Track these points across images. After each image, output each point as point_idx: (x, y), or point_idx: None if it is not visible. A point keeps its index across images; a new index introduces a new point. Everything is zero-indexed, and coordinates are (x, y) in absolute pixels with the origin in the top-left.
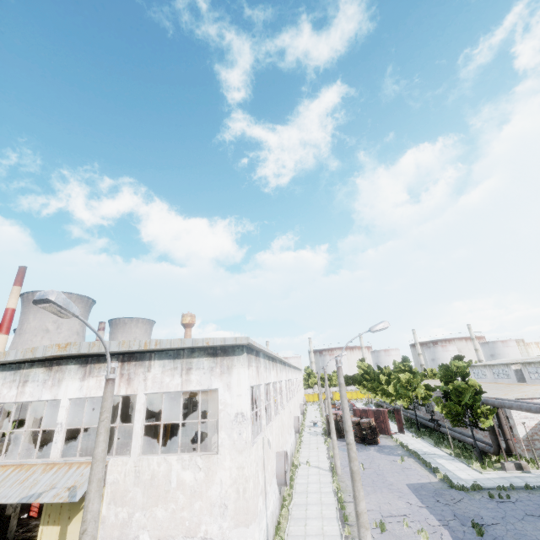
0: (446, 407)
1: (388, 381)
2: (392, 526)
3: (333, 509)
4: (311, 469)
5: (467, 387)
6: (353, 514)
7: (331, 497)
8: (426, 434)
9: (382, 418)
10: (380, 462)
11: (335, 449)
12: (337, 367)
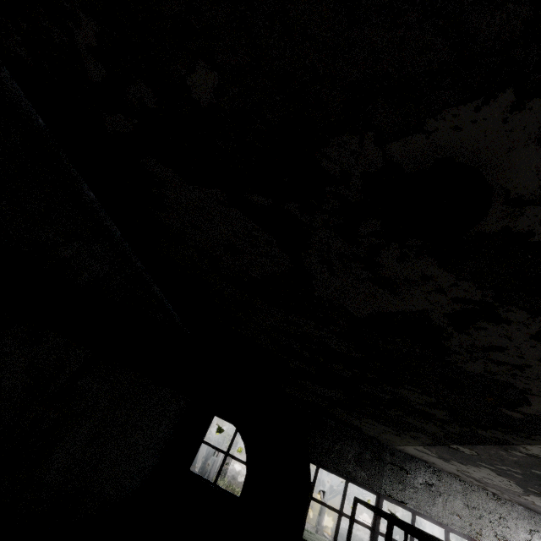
0: None
1: None
2: None
3: None
4: None
5: None
6: None
7: None
8: None
9: None
10: None
11: None
12: None
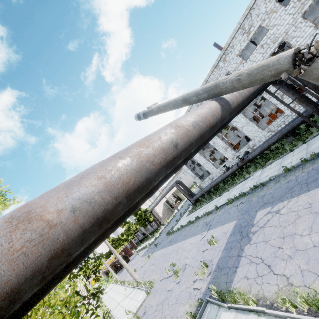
0: (140, 223)
1: (122, 234)
2: (138, 268)
3: (121, 286)
4: (108, 292)
5: (141, 212)
6: (127, 279)
7: (119, 286)
8: (143, 241)
9: (127, 250)
10: (131, 263)
11: (112, 272)
12: None
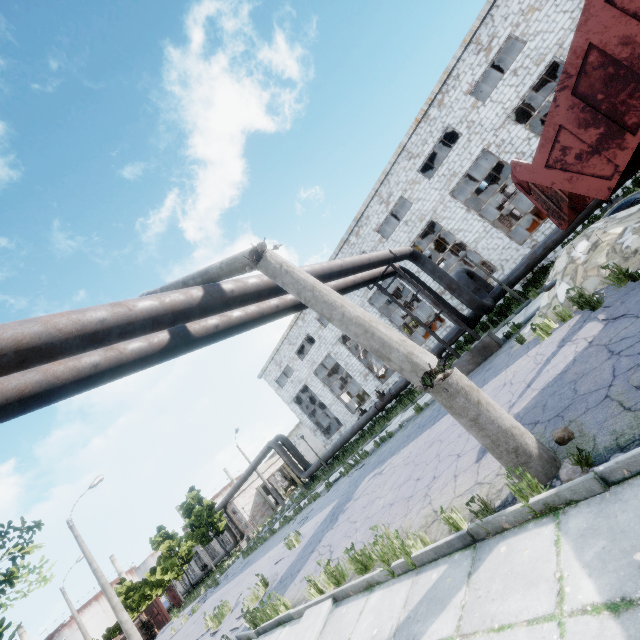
0: (195, 535)
1: (154, 569)
2: None
3: None
4: None
5: (203, 508)
6: None
7: None
8: (201, 585)
9: (157, 609)
10: (158, 639)
11: None
12: (71, 526)
